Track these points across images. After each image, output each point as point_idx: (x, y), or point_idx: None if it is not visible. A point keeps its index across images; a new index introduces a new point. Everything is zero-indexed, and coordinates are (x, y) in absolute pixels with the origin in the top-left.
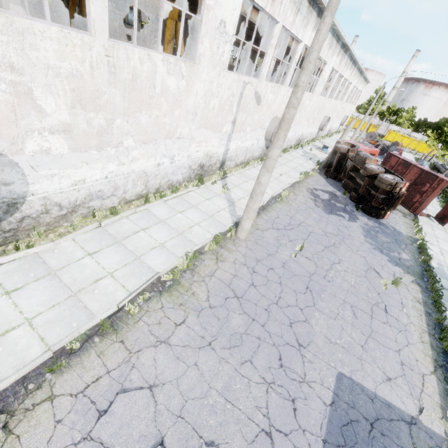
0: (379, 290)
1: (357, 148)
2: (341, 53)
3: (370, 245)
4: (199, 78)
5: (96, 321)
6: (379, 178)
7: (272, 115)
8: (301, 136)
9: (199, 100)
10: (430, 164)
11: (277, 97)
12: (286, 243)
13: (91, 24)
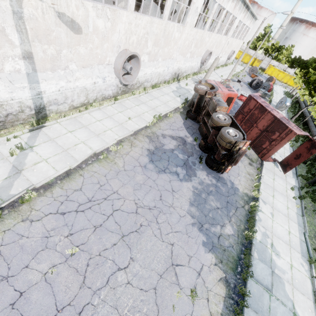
0: (164, 314)
1: (215, 90)
2: None
3: (191, 218)
4: None
5: None
6: (220, 133)
7: (118, 48)
8: (178, 70)
9: None
10: (294, 98)
11: (117, 25)
12: (58, 243)
13: None
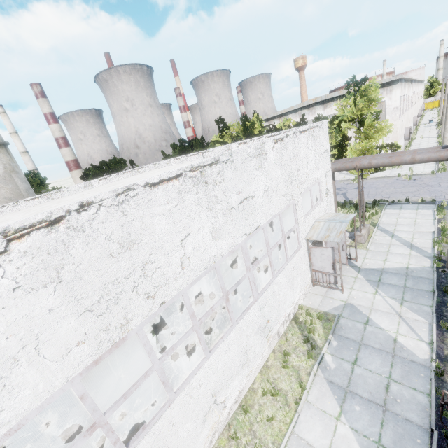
0: None
1: None
2: (418, 84)
3: None
4: (409, 112)
5: (437, 144)
6: None
7: (413, 116)
8: None
9: (409, 117)
10: None
11: (413, 110)
12: None
13: (406, 110)
